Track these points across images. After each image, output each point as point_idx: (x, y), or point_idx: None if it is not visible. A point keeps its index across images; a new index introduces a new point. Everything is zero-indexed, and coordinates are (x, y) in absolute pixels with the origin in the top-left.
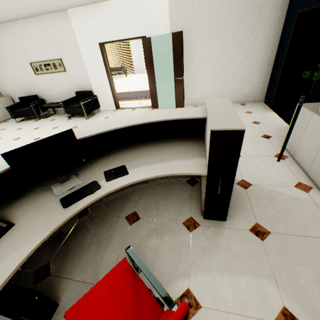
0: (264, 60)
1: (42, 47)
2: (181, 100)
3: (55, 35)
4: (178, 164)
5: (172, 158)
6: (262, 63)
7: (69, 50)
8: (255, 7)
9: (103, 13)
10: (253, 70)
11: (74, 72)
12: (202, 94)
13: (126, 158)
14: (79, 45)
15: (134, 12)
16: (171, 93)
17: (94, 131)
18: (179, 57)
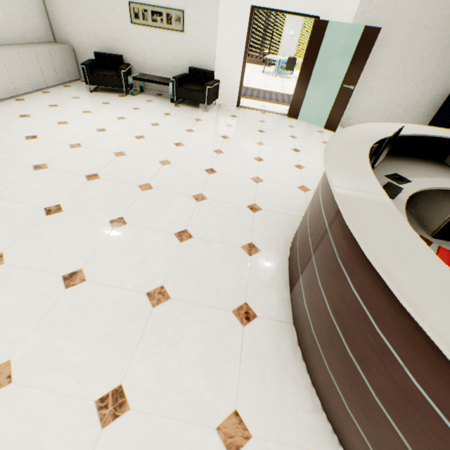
0: (439, 90)
1: None
2: (339, 115)
3: None
4: (447, 181)
5: (435, 175)
6: (436, 93)
7: (201, 1)
8: None
9: None
10: (424, 98)
11: (196, 37)
12: (355, 113)
13: (389, 168)
14: None
15: None
16: (318, 102)
17: (387, 133)
18: (361, 60)
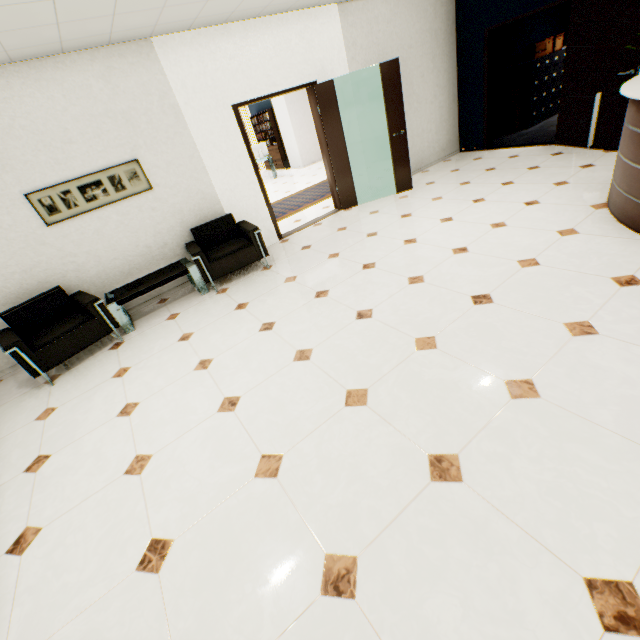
0: (449, 98)
1: (70, 139)
2: (406, 168)
3: (116, 102)
4: None
5: None
6: (448, 102)
7: (158, 133)
8: (431, 33)
9: (235, 44)
10: (443, 112)
11: (175, 184)
12: None
13: None
14: (184, 118)
15: (293, 41)
16: (363, 173)
17: None
18: (396, 100)
